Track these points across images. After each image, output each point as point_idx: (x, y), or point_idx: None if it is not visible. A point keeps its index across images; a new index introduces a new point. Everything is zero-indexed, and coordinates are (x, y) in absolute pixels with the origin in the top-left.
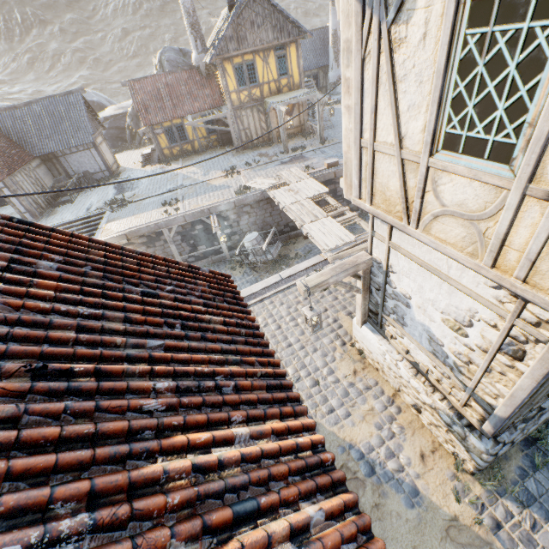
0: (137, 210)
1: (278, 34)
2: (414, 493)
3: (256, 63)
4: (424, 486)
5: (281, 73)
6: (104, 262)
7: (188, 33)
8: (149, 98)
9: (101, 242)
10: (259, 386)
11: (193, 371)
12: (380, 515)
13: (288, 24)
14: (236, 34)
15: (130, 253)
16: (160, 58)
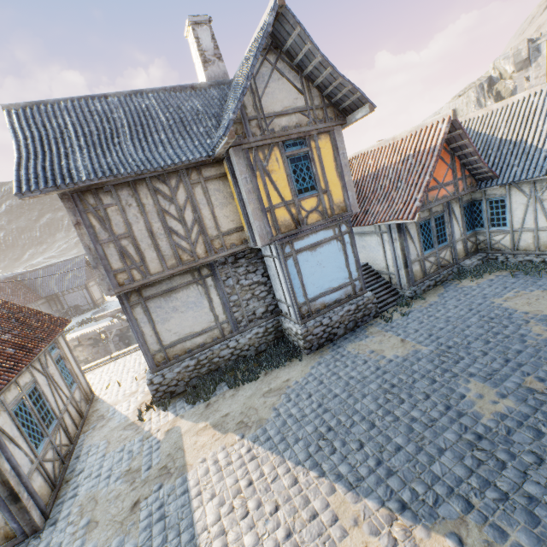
0: (96, 323)
1: None
2: (125, 417)
3: None
4: (131, 414)
5: None
6: (0, 304)
7: None
8: None
9: (6, 301)
10: (31, 336)
11: (5, 326)
12: (101, 429)
13: None
14: None
15: (17, 305)
16: None
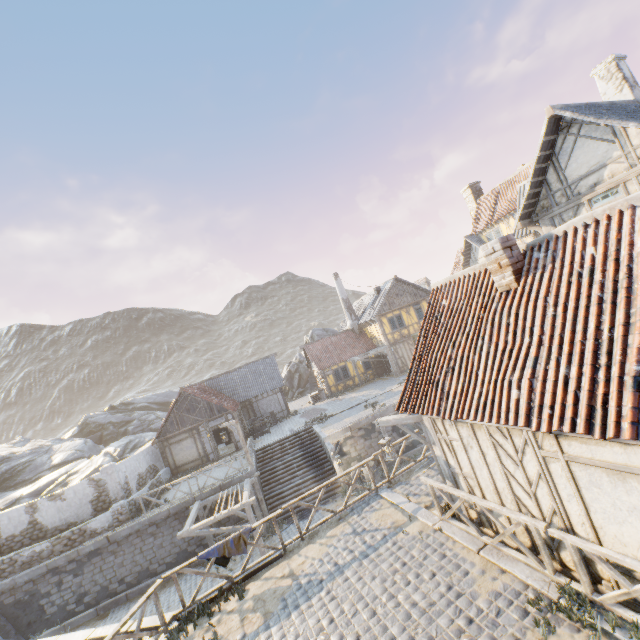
0: (343, 417)
1: (413, 297)
2: None
3: (402, 315)
4: None
5: (420, 318)
6: None
7: (345, 312)
8: (320, 352)
9: None
10: None
11: None
12: None
13: (419, 291)
14: (387, 301)
15: None
16: (312, 335)
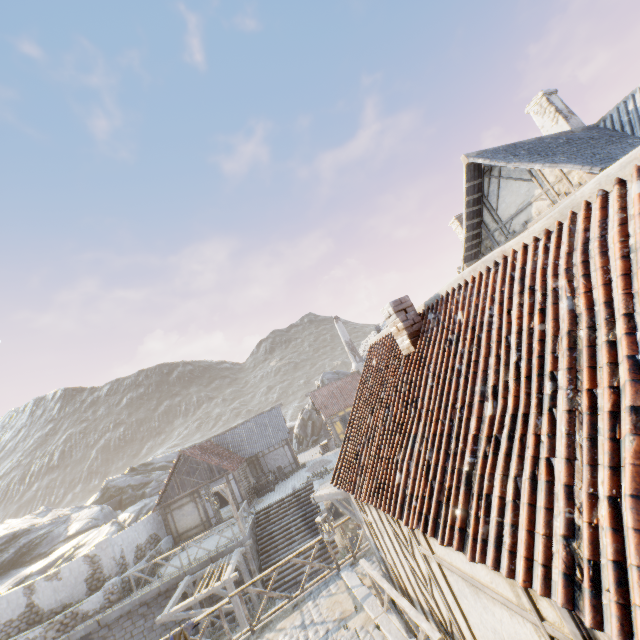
0: None
1: None
2: None
3: None
4: None
5: None
6: None
7: (349, 354)
8: (326, 398)
9: None
10: None
11: None
12: None
13: None
14: None
15: None
16: (322, 379)
